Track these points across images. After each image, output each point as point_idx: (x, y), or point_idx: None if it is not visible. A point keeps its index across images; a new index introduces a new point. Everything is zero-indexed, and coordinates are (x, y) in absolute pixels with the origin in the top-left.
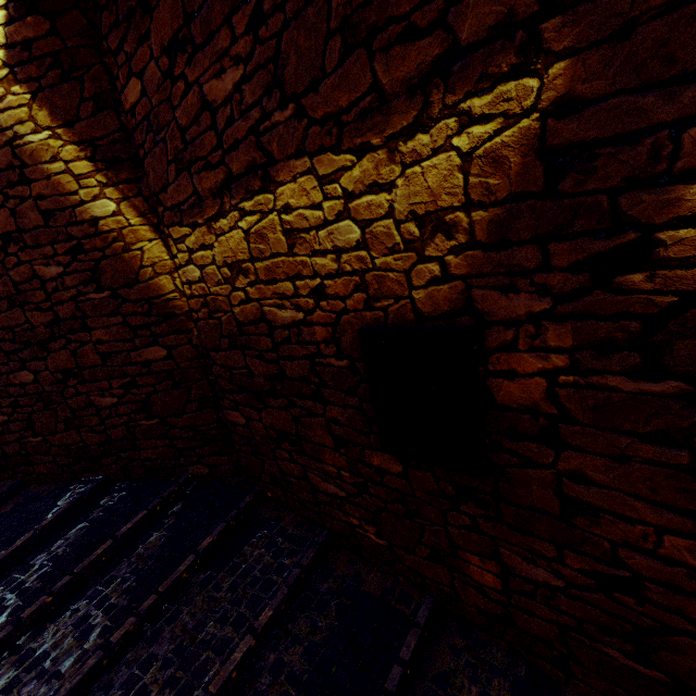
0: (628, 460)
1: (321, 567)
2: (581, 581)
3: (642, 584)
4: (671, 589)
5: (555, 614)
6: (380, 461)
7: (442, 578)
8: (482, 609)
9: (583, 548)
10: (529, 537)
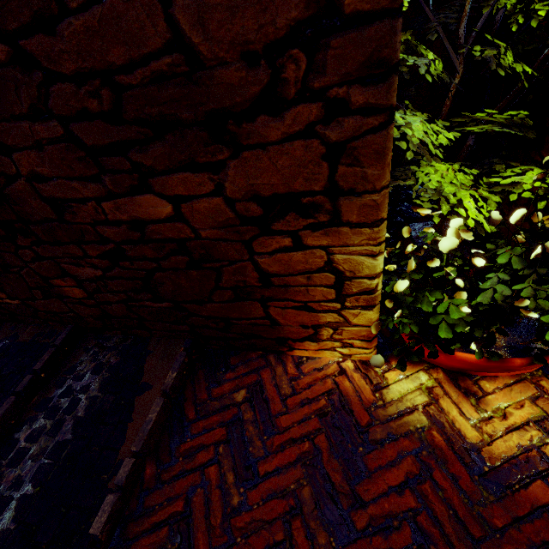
0: (42, 146)
1: None
2: (105, 264)
3: (122, 248)
4: (132, 244)
5: (116, 296)
6: None
7: (62, 307)
8: (94, 316)
9: (86, 238)
10: (63, 247)
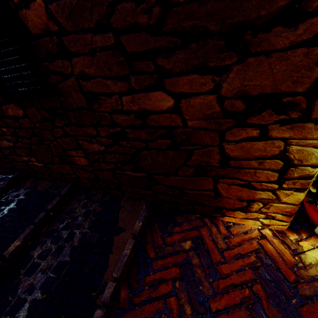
0: (95, 52)
1: (15, 188)
2: (108, 142)
3: (125, 131)
4: (133, 129)
5: (108, 166)
6: (12, 111)
7: (69, 171)
8: (88, 178)
9: (102, 123)
10: (84, 128)
